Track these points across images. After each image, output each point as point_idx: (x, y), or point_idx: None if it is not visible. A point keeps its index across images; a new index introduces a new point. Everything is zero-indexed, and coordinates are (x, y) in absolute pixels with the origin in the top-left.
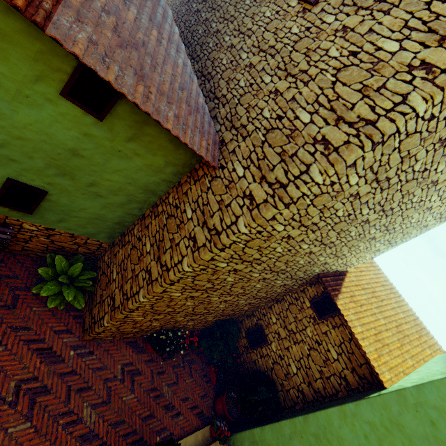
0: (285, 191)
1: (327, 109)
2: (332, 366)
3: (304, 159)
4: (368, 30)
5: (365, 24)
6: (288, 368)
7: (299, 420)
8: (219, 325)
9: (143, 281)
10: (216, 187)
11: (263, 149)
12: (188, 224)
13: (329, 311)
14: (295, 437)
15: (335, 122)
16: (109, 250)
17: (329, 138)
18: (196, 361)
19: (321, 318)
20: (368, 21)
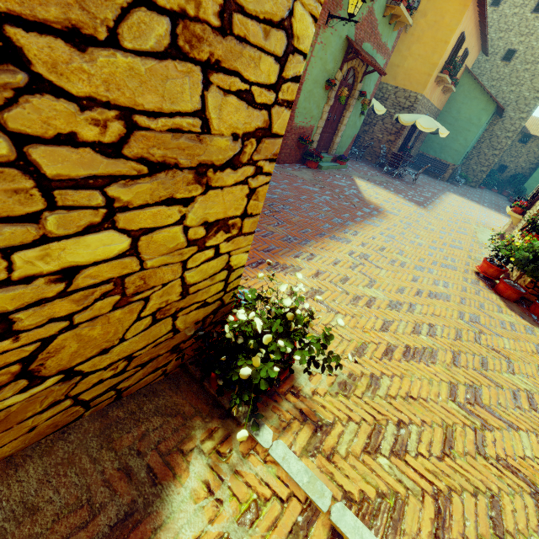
0: (532, 112)
1: (533, 90)
2: (537, 153)
3: (533, 103)
4: (534, 69)
5: (532, 68)
6: (521, 167)
7: (538, 170)
8: (489, 173)
9: (494, 158)
10: (506, 122)
11: (517, 106)
12: (501, 136)
13: (528, 139)
14: (538, 175)
15: (537, 93)
16: (462, 166)
17: (537, 96)
18: (487, 190)
19: (526, 144)
20: (533, 66)
